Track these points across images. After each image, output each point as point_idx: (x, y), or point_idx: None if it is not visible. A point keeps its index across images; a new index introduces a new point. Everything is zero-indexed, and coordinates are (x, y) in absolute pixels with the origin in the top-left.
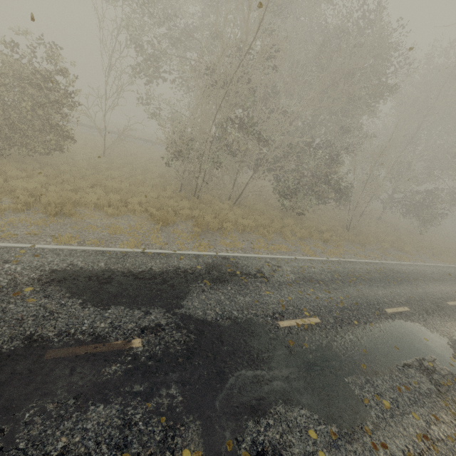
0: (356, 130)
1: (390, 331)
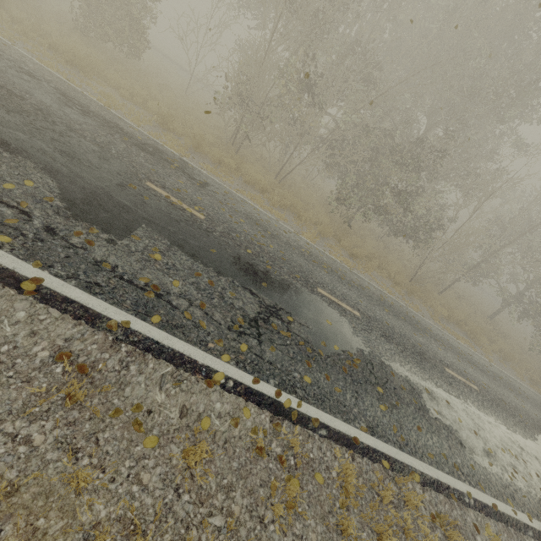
0: (482, 159)
1: (285, 285)
